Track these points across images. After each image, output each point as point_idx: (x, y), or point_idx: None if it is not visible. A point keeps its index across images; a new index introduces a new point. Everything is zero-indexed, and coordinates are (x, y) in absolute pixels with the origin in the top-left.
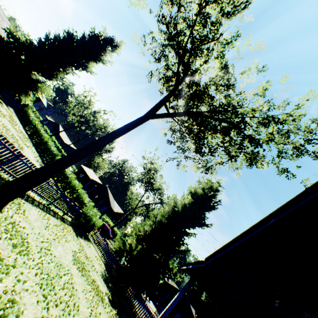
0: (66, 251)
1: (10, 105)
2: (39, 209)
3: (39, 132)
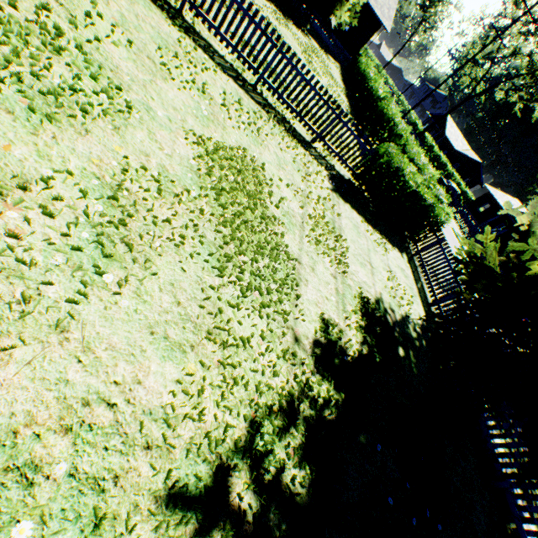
0: (206, 122)
1: (337, 61)
2: (192, 45)
3: (366, 79)
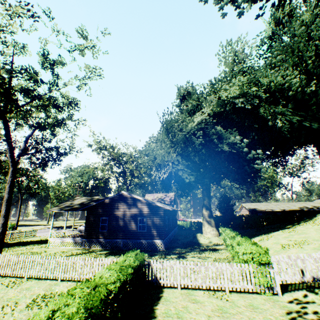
0: None
1: None
2: None
3: None
